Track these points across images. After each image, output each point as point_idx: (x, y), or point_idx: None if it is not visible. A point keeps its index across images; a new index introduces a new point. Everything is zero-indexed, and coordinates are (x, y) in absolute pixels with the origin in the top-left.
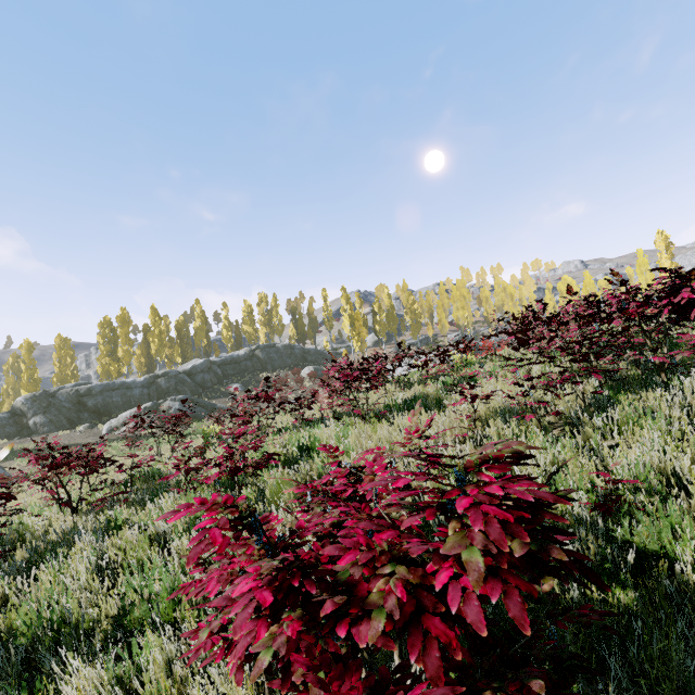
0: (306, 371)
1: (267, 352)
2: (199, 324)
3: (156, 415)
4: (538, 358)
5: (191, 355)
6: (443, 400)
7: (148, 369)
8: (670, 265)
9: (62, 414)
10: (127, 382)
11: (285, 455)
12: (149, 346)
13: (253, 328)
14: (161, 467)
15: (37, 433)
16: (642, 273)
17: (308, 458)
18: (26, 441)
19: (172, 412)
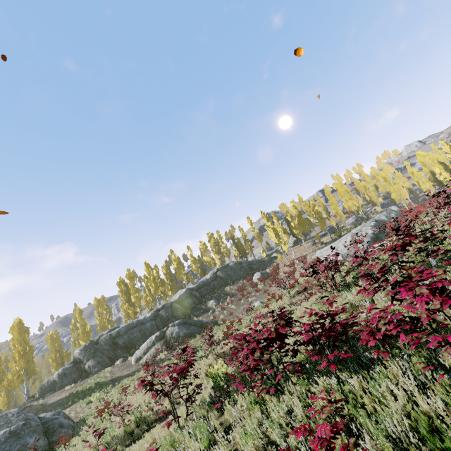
0: (256, 277)
1: (225, 271)
2: (176, 265)
3: (164, 340)
4: None
5: (176, 287)
6: None
7: (152, 304)
8: None
9: (104, 355)
10: (140, 320)
11: None
12: (149, 289)
13: (210, 257)
14: None
15: (91, 374)
16: None
17: None
18: (85, 382)
19: (174, 335)
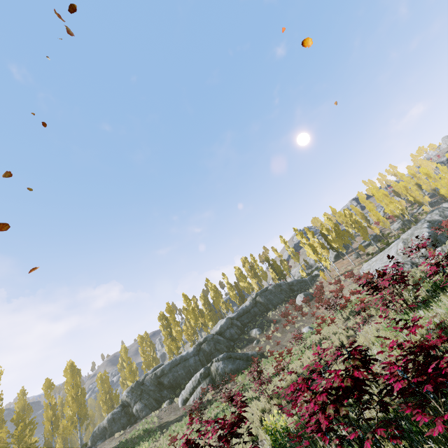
0: (299, 299)
1: (264, 296)
2: (213, 294)
3: (210, 378)
4: None
5: (216, 317)
6: None
7: (194, 337)
8: None
9: (150, 396)
10: (183, 356)
11: None
12: (190, 321)
13: (247, 282)
14: None
15: (139, 418)
16: None
17: None
18: (134, 428)
19: (219, 371)
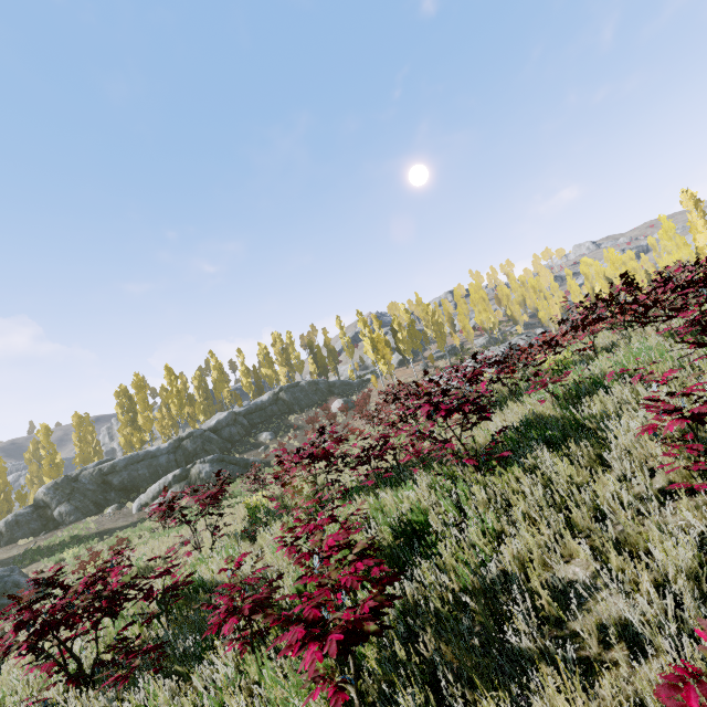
0: (336, 406)
1: (291, 392)
2: (216, 375)
3: (187, 482)
4: (670, 342)
5: (213, 409)
6: (582, 421)
7: (171, 432)
8: (704, 223)
9: (87, 498)
10: (151, 451)
11: (387, 551)
12: (169, 408)
13: (272, 370)
14: (203, 571)
15: (63, 524)
16: (670, 238)
17: (427, 551)
18: (53, 535)
19: (203, 476)
